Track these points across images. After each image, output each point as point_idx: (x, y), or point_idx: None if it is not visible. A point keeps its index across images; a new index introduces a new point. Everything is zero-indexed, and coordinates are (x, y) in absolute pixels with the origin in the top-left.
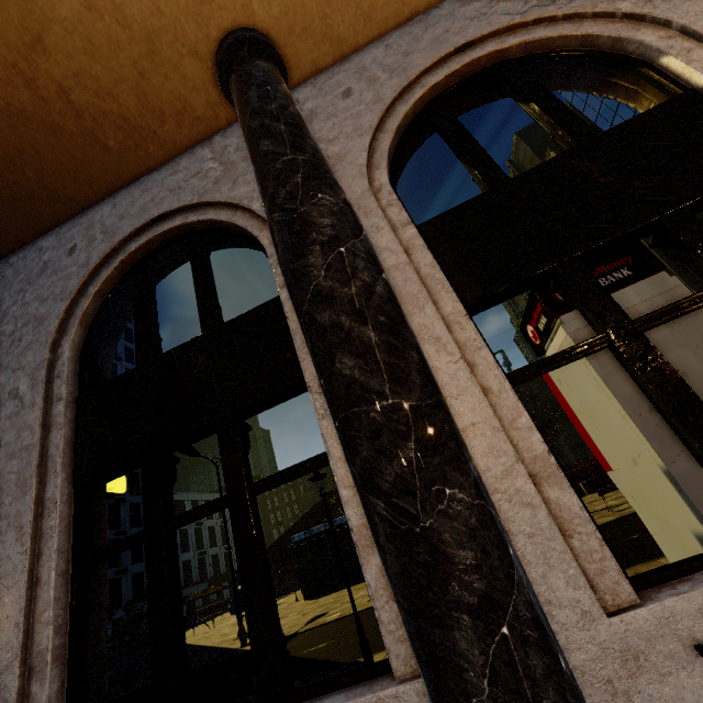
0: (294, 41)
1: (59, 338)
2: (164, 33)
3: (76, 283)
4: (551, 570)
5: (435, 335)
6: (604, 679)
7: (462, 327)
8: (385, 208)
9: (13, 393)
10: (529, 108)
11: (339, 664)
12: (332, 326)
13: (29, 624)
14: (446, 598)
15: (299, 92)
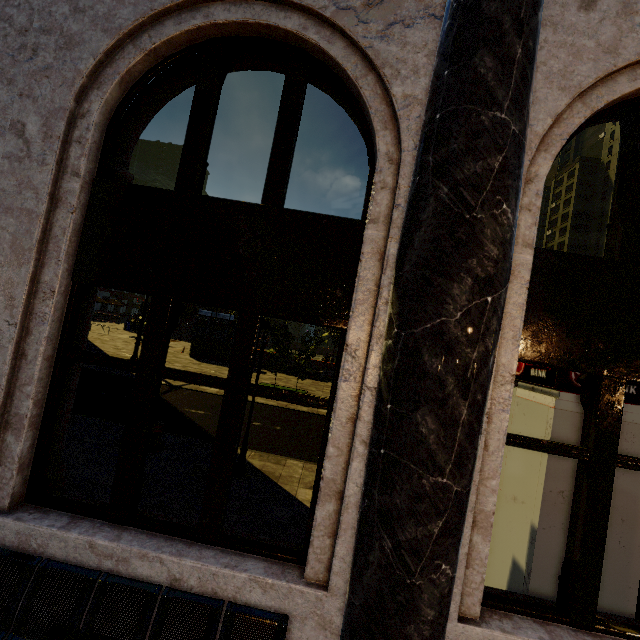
0: None
1: (89, 87)
2: None
3: (129, 18)
4: None
5: None
6: None
7: (503, 384)
8: (521, 208)
9: (17, 127)
10: None
11: (213, 439)
12: (435, 378)
13: (10, 387)
14: (402, 630)
15: None
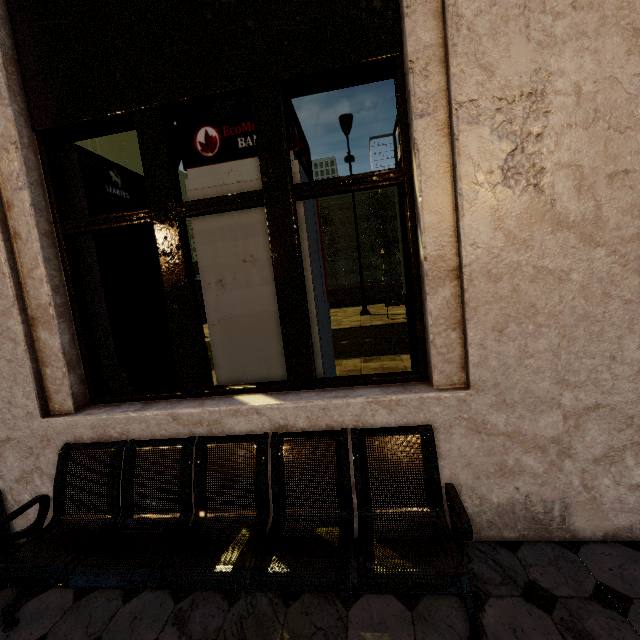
0: None
1: None
2: None
3: None
4: (17, 385)
5: None
6: (29, 446)
7: (9, 158)
8: None
9: None
10: None
11: None
12: None
13: None
14: None
15: None
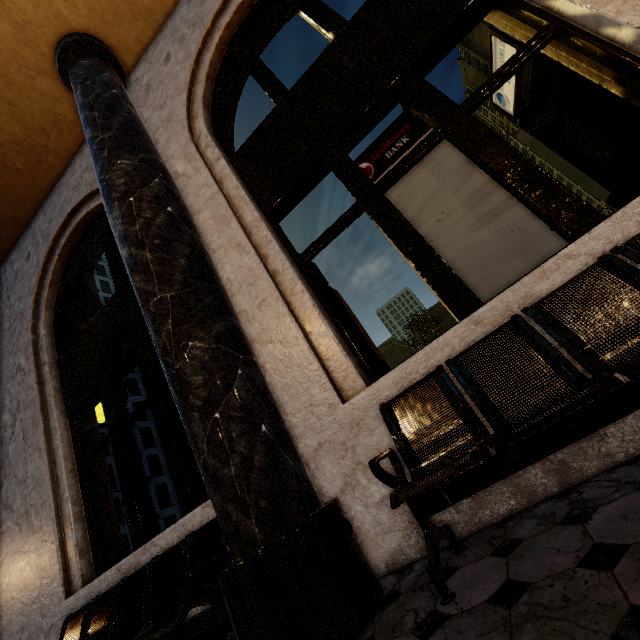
0: (112, 29)
1: (36, 323)
2: (9, 65)
3: (35, 281)
4: (312, 384)
5: (238, 242)
6: (341, 443)
7: (258, 230)
8: (204, 150)
9: (19, 368)
10: (303, 16)
11: None
12: (128, 257)
13: (57, 503)
14: (188, 406)
15: (137, 71)
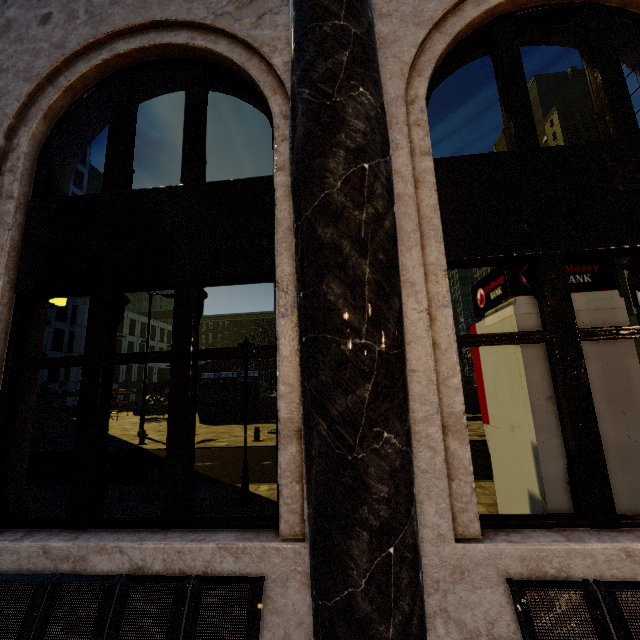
0: None
1: (17, 126)
2: None
3: (45, 66)
4: (429, 500)
5: (412, 280)
6: (434, 579)
7: (438, 281)
8: (411, 125)
9: None
10: (593, 74)
11: (219, 482)
12: (331, 246)
13: None
14: (355, 515)
15: None
